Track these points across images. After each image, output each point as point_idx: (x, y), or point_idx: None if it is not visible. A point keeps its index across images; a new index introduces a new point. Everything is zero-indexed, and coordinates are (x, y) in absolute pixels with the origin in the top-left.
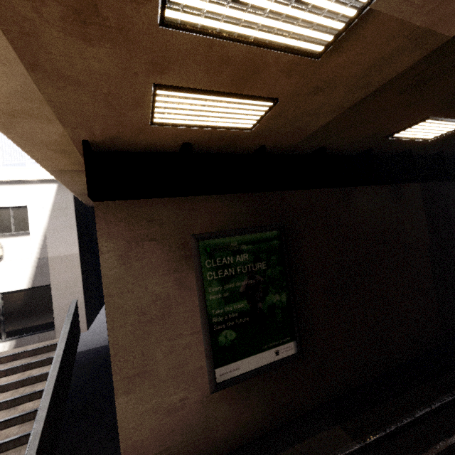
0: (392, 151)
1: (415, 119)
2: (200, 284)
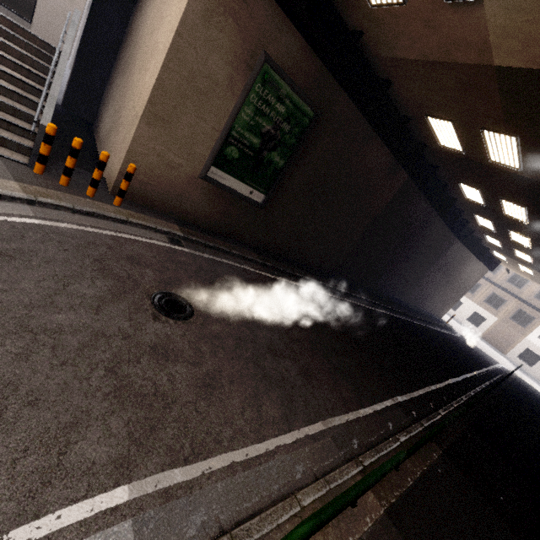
0: (418, 137)
1: (447, 116)
2: (243, 97)
